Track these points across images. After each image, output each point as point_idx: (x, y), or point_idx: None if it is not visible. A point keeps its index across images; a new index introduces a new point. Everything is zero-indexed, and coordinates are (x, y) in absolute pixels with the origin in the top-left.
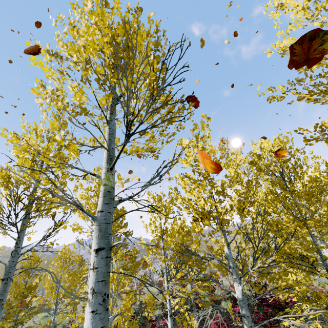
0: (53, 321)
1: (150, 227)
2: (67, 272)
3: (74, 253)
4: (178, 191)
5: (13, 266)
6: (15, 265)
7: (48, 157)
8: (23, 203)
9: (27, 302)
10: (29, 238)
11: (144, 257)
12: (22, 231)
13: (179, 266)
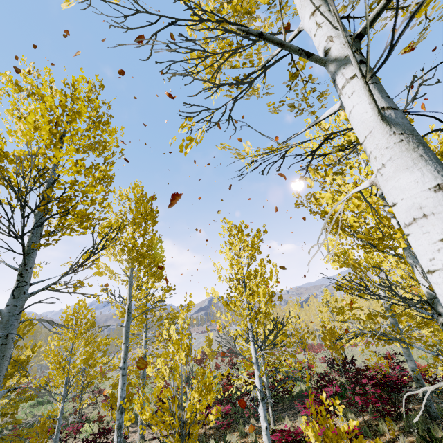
0: (61, 411)
1: (230, 271)
2: (84, 338)
3: (91, 312)
4: (317, 198)
5: (16, 315)
6: (20, 312)
7: (77, 129)
8: (30, 207)
9: (13, 384)
10: (36, 274)
11: (219, 314)
12: (30, 255)
13: (282, 327)
